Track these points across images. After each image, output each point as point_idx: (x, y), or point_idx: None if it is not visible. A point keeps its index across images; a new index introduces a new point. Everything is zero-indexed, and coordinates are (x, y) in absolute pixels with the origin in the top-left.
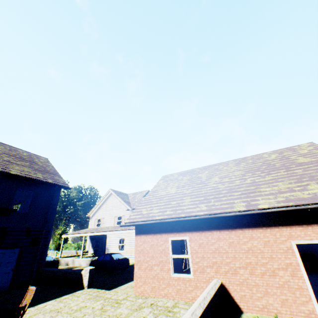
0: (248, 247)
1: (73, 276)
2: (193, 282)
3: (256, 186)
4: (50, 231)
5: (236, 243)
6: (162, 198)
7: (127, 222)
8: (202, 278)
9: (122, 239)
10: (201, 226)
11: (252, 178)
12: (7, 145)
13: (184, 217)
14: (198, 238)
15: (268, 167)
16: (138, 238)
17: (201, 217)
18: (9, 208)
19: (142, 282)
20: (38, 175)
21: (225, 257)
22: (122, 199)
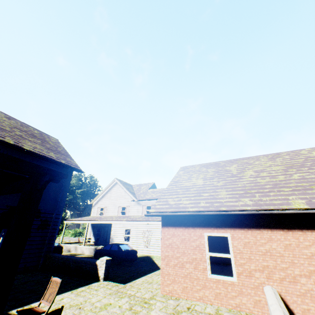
0: (311, 252)
1: (86, 266)
2: (237, 287)
3: (309, 183)
4: (60, 215)
5: (294, 246)
6: (189, 188)
7: (152, 212)
8: (249, 284)
9: (128, 230)
10: (247, 223)
11: (299, 174)
12: (18, 121)
13: (225, 211)
14: (242, 236)
15: (314, 164)
16: (165, 231)
17: (250, 212)
18: (60, 172)
19: (170, 280)
20: (50, 154)
21: (279, 261)
22: (127, 190)
